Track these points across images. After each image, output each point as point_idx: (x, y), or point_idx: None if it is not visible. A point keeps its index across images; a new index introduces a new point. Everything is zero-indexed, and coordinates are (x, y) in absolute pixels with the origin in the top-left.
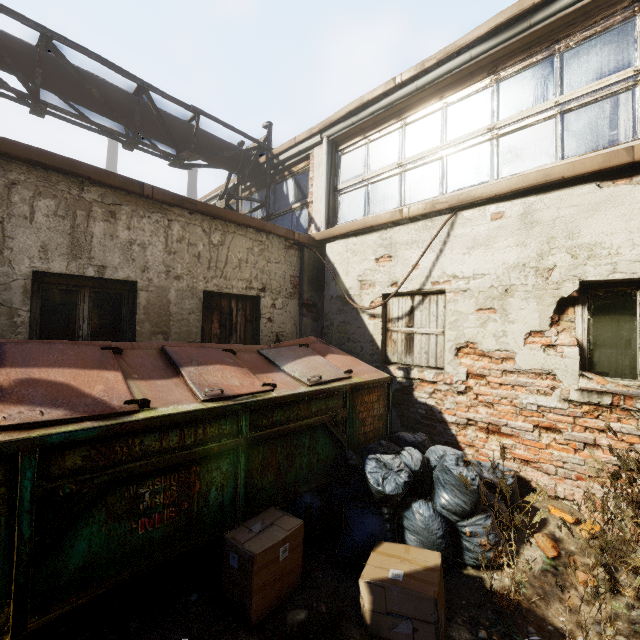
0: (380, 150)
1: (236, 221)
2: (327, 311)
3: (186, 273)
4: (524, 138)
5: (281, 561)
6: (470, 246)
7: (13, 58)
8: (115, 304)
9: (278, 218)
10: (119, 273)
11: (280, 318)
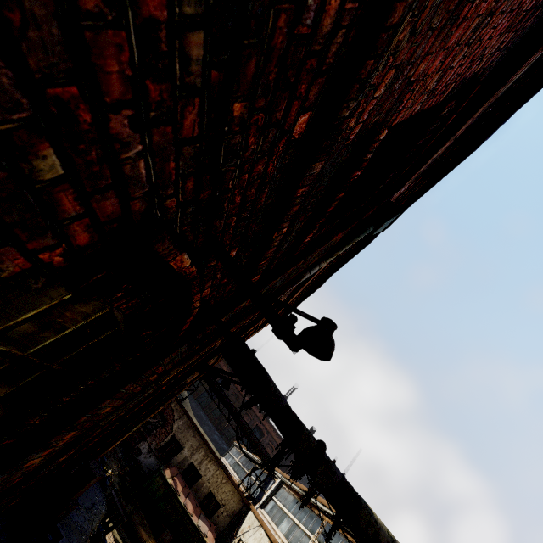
0: (283, 495)
1: (231, 481)
2: (233, 532)
3: (211, 483)
4: (287, 522)
5: (166, 538)
6: (254, 537)
7: (232, 413)
8: (196, 477)
9: (262, 490)
10: (201, 472)
11: (221, 519)
